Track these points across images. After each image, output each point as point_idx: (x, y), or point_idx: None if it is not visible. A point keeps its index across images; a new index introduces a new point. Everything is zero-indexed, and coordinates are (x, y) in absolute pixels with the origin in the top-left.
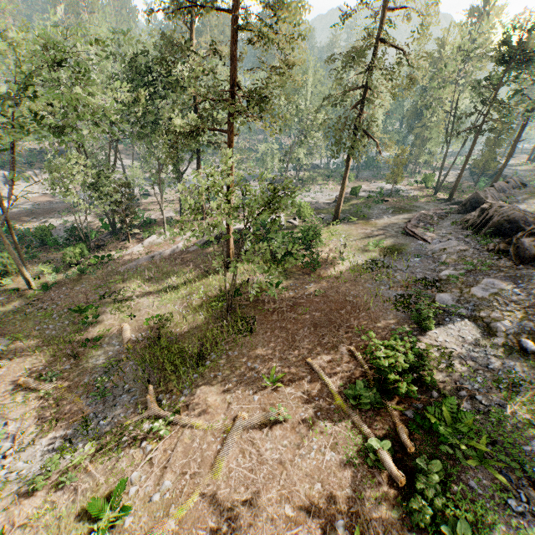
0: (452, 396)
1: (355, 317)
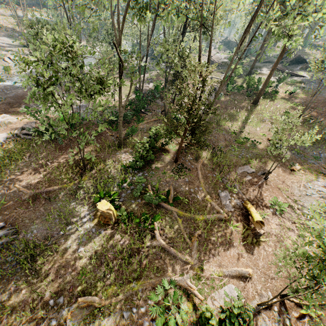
0: None
1: None
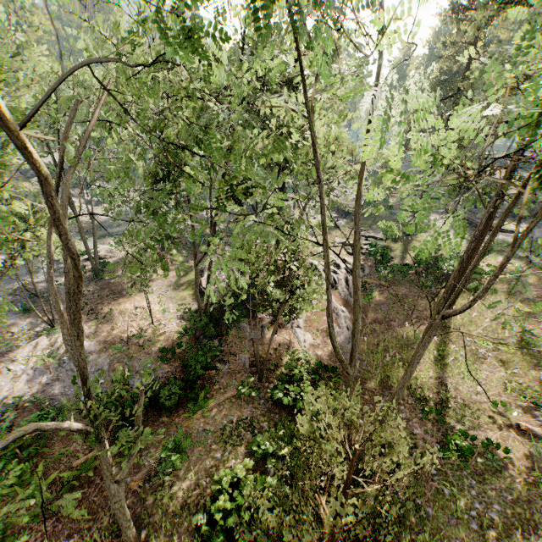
0: None
1: None
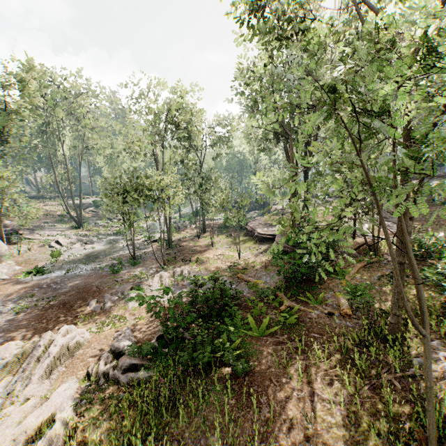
0: None
1: None
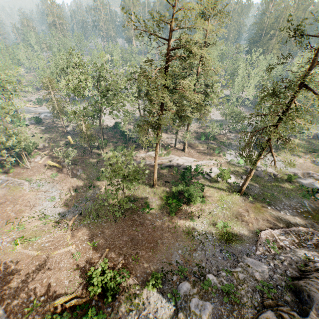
0: (103, 315)
1: (146, 251)
